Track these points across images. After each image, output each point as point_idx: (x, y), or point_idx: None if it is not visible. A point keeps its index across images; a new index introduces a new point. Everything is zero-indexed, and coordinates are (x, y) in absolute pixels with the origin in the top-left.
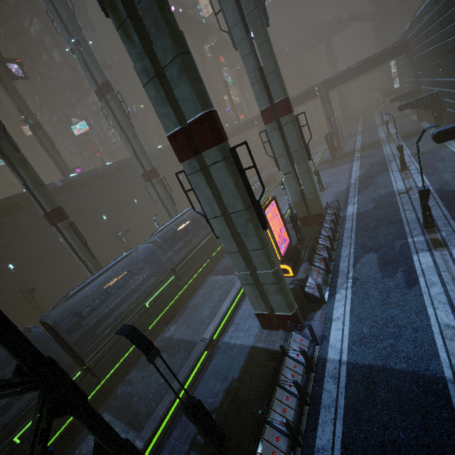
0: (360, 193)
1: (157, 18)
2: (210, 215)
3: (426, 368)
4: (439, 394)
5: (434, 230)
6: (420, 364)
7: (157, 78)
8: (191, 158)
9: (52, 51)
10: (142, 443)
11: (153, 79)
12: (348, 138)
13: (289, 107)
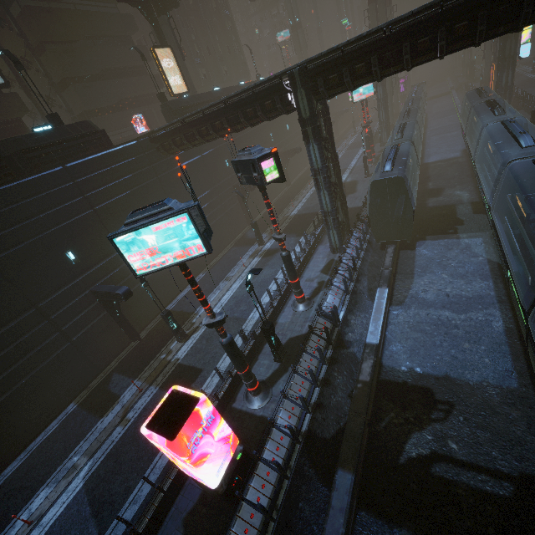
0: None
1: None
2: None
3: None
4: None
5: None
6: None
7: None
8: None
9: None
10: None
11: None
12: None
13: None
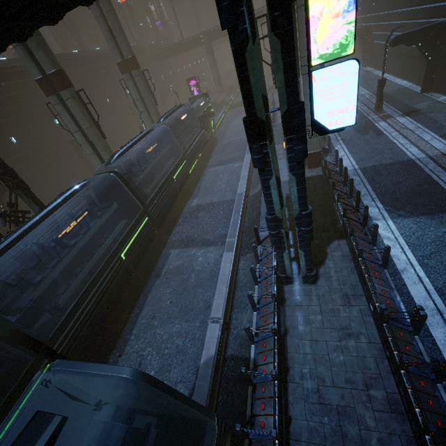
0: None
1: None
2: None
3: (402, 159)
4: (412, 164)
5: (382, 112)
6: (399, 158)
7: None
8: None
9: None
10: (233, 238)
11: None
12: None
13: None
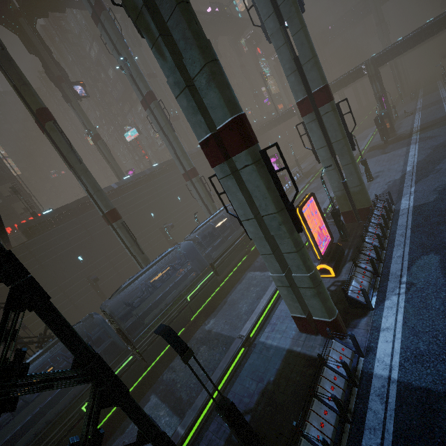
0: (418, 182)
1: (185, 31)
2: (242, 217)
3: None
4: None
5: None
6: None
7: (187, 89)
8: (222, 163)
9: (107, 69)
10: (183, 430)
11: (184, 90)
12: (404, 118)
13: (329, 95)
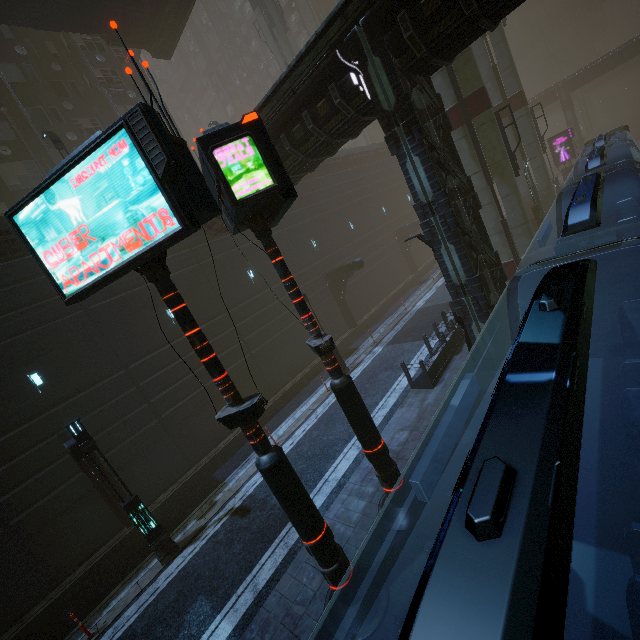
0: None
1: None
2: None
3: None
4: None
5: None
6: None
7: None
8: None
9: None
10: None
11: None
12: None
13: None
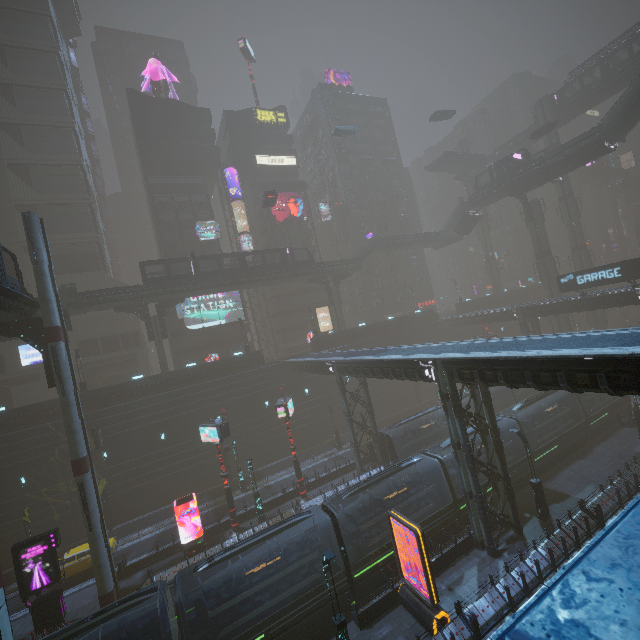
0: None
1: None
2: None
3: None
4: None
5: None
6: None
7: None
8: None
9: None
10: None
11: None
12: None
13: None
